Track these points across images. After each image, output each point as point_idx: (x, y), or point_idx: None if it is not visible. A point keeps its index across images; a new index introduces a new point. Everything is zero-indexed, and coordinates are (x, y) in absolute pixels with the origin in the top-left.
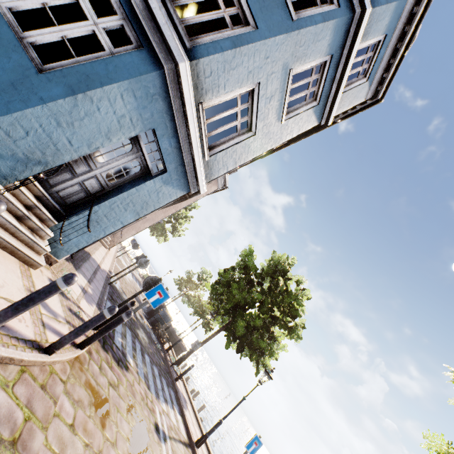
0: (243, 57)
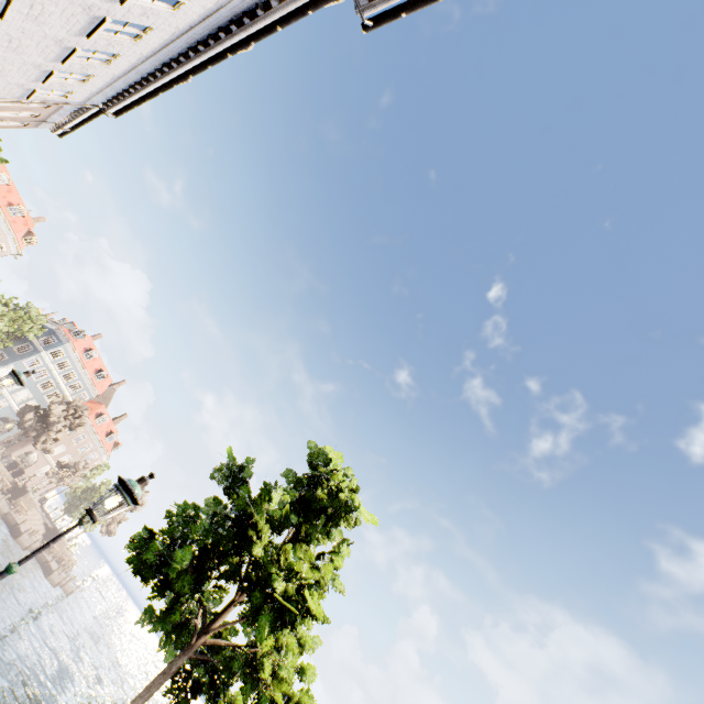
0: None
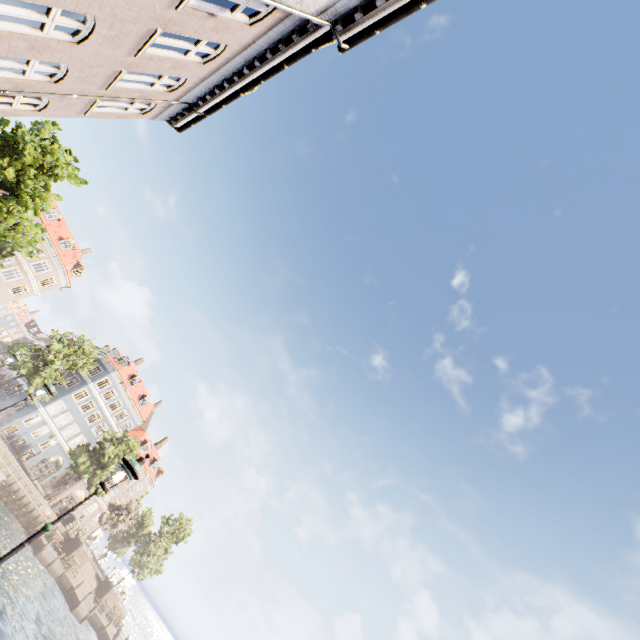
0: None
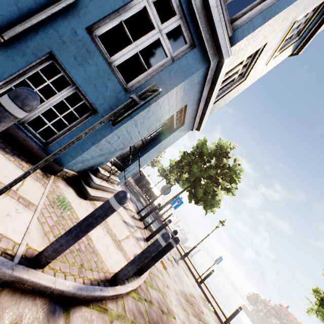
0: (266, 28)
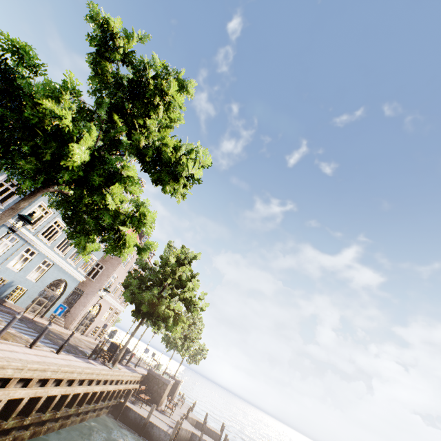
0: None
